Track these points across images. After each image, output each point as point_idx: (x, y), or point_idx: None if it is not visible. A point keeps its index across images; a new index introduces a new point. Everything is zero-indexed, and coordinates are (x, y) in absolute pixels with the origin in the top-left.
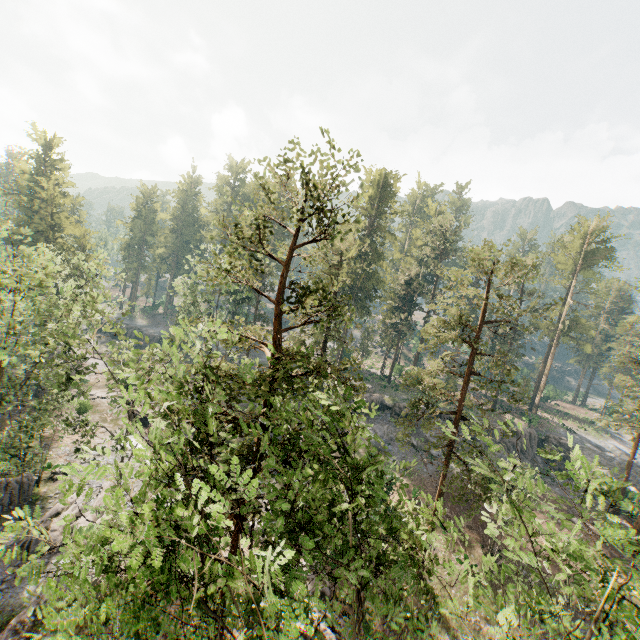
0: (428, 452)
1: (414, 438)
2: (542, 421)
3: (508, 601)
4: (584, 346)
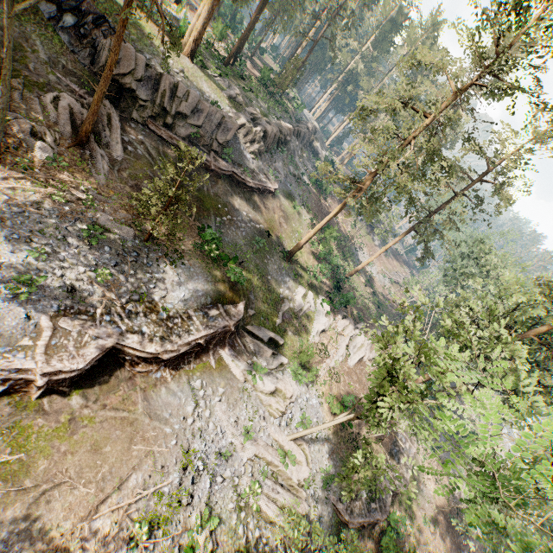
0: (299, 178)
1: (293, 167)
2: (290, 98)
3: (348, 258)
4: (334, 26)
